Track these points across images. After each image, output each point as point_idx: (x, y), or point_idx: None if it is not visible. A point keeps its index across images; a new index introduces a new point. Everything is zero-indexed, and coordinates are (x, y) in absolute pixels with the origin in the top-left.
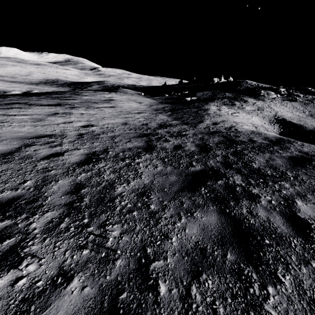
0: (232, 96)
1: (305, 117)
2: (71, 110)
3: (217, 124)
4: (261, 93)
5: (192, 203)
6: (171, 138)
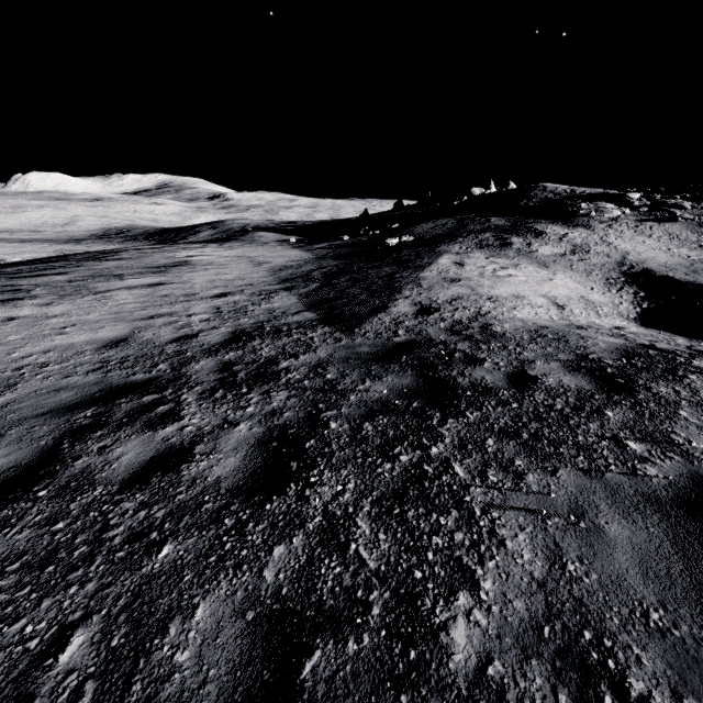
0: (507, 223)
1: None
2: None
3: (430, 312)
4: (581, 210)
5: None
6: (201, 401)
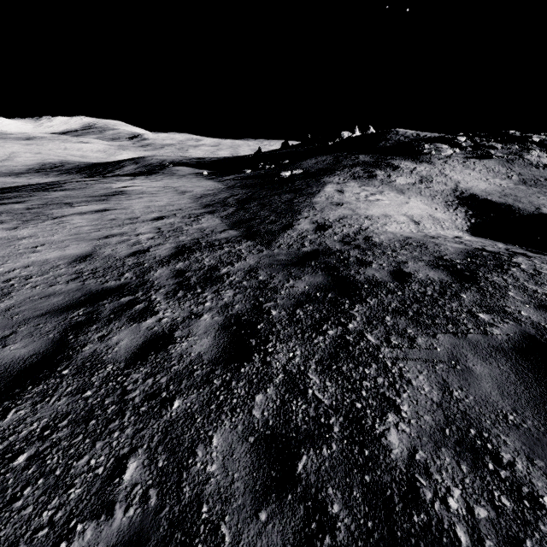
0: (371, 160)
1: (513, 187)
2: None
3: (325, 228)
4: (425, 150)
5: None
6: (168, 299)
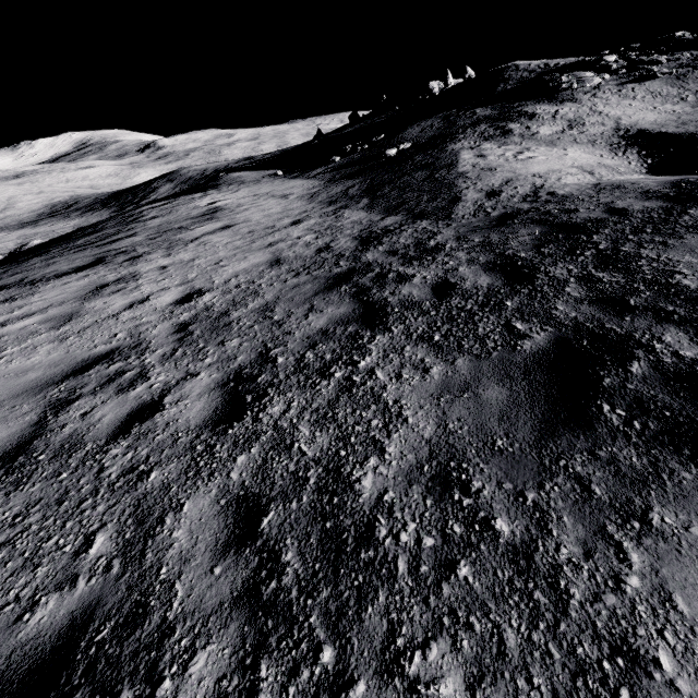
0: (494, 112)
1: (691, 111)
2: (134, 266)
3: (497, 193)
4: (563, 84)
5: (613, 474)
6: (410, 267)
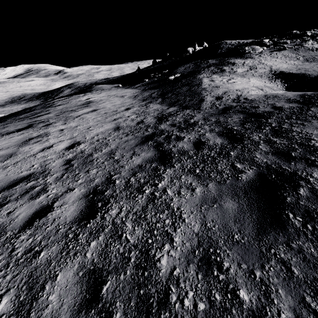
0: (217, 62)
1: (302, 64)
2: (47, 129)
3: (221, 98)
4: (246, 50)
5: (302, 260)
6: (182, 133)
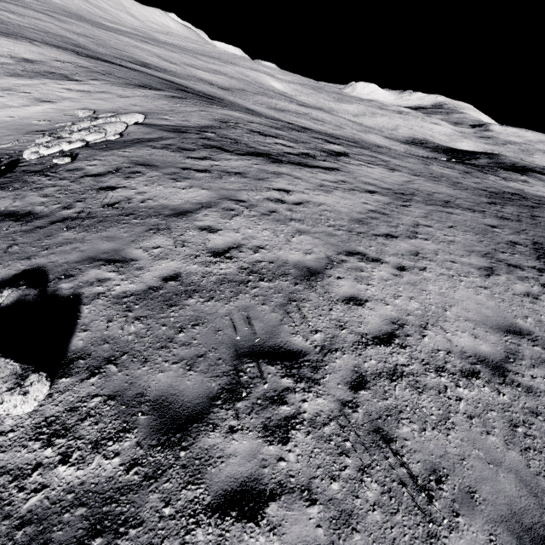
0: None
1: None
2: (506, 181)
3: None
4: None
5: None
6: None
